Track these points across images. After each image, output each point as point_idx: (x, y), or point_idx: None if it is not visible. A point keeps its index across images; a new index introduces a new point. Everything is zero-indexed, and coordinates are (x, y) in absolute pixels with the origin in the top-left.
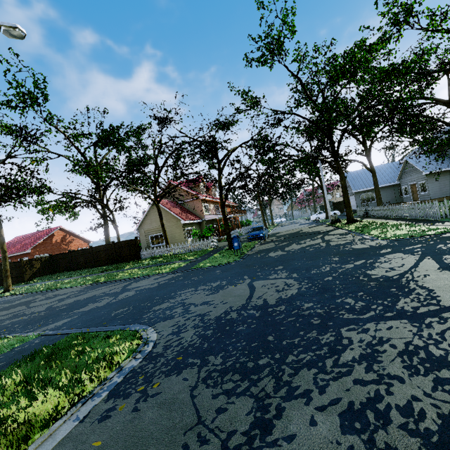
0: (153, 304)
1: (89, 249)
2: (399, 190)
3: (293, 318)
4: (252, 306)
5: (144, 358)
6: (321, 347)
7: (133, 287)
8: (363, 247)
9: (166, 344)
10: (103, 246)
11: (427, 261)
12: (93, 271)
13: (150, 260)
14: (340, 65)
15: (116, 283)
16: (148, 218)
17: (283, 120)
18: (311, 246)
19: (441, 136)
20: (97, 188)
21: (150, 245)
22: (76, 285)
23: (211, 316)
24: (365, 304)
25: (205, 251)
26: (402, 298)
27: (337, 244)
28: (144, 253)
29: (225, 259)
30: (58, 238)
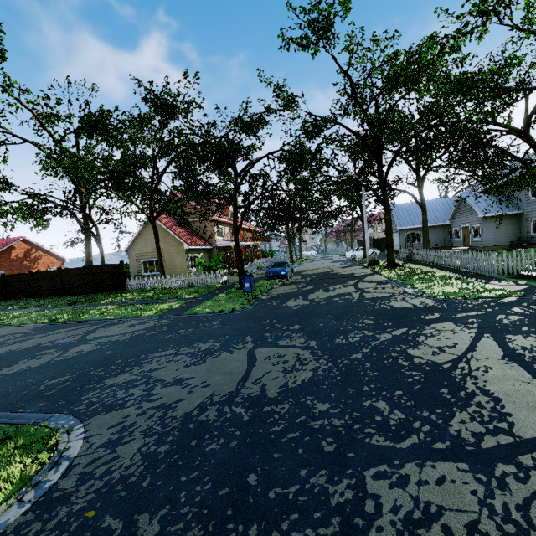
0: (107, 374)
1: (57, 272)
2: (449, 232)
3: (296, 433)
4: (243, 397)
5: (34, 504)
6: (329, 517)
7: (97, 336)
8: (405, 307)
9: (86, 471)
10: (77, 269)
11: (486, 342)
12: (59, 301)
13: (138, 293)
14: (402, 67)
15: (78, 325)
16: (141, 237)
17: (323, 130)
18: (340, 296)
19: (511, 173)
20: (76, 190)
21: (142, 272)
22: (25, 322)
23: (178, 410)
24: (404, 417)
25: (210, 288)
26: (457, 411)
27: (373, 297)
28: (131, 283)
29: (230, 304)
30: (20, 252)
